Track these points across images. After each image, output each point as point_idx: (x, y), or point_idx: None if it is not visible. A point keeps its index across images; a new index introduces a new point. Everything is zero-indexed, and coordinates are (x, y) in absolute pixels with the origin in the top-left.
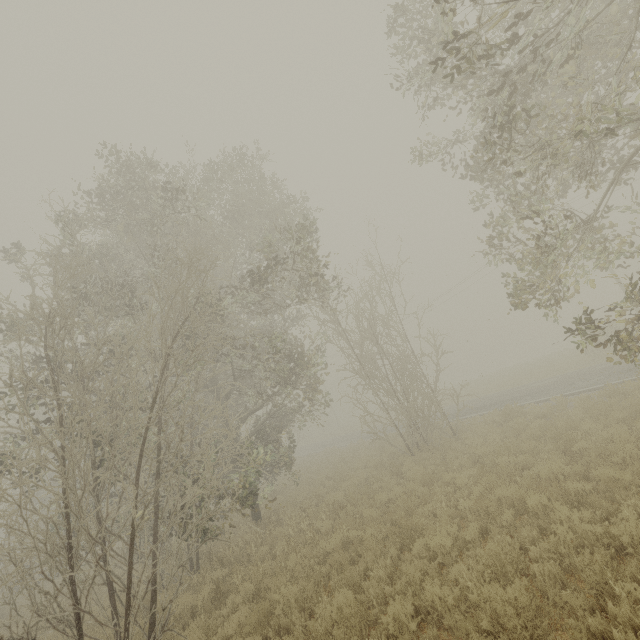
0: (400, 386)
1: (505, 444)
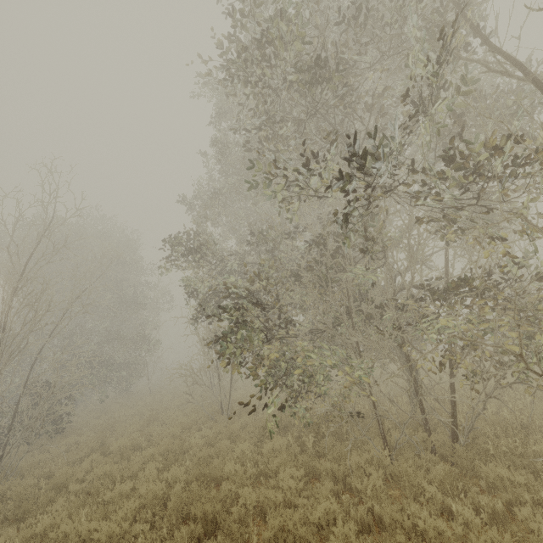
0: None
1: None
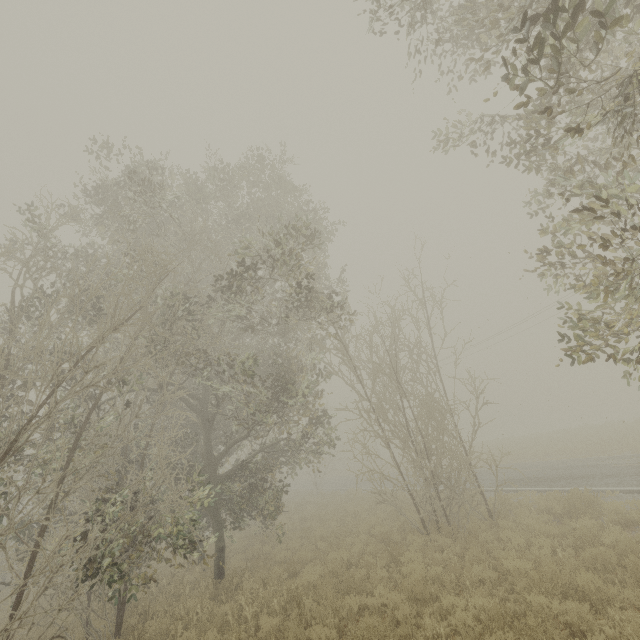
0: (422, 438)
1: (550, 567)
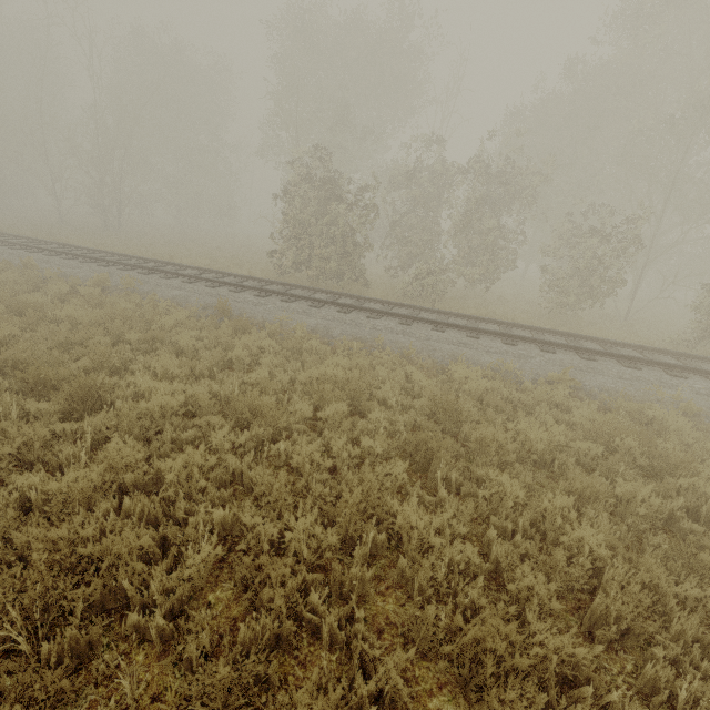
0: None
1: None
